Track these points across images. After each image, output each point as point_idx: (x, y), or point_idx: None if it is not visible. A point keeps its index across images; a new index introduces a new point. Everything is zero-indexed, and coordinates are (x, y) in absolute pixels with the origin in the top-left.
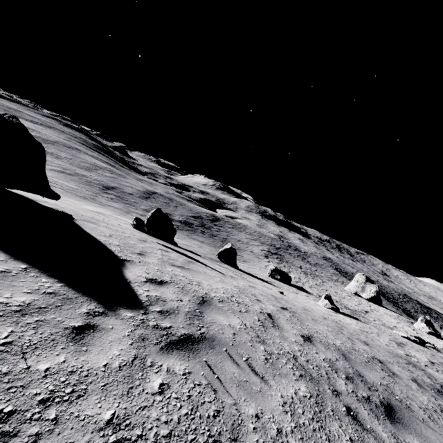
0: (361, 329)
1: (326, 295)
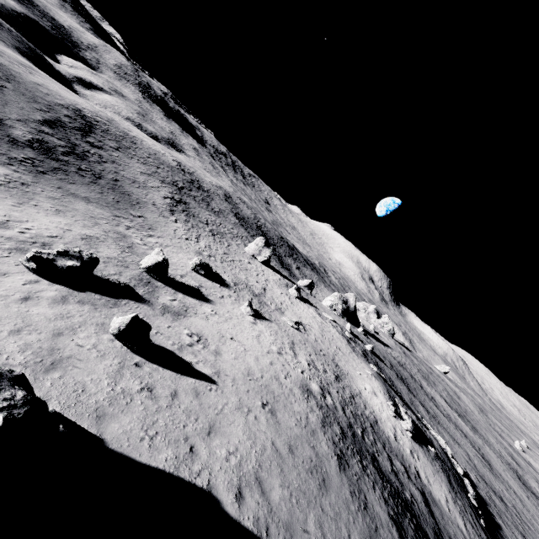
0: (278, 350)
1: (249, 302)
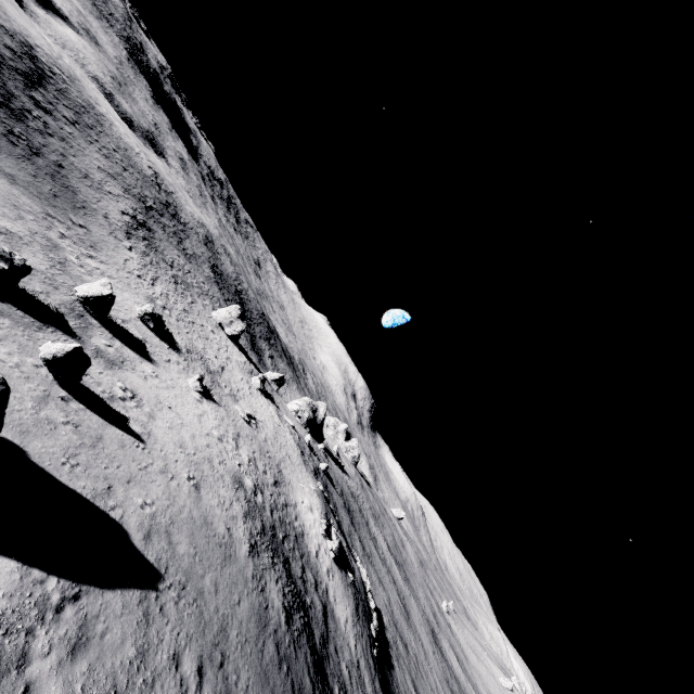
0: (219, 436)
1: (201, 376)
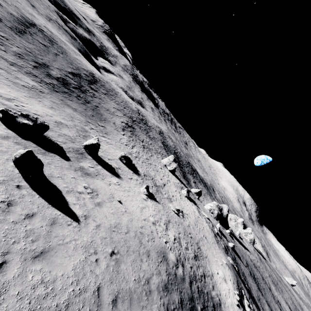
0: (153, 221)
1: (147, 186)
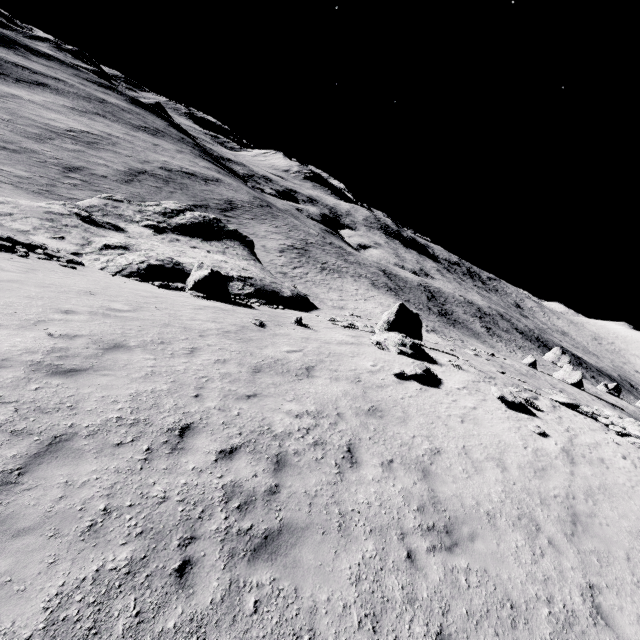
0: None
1: None
